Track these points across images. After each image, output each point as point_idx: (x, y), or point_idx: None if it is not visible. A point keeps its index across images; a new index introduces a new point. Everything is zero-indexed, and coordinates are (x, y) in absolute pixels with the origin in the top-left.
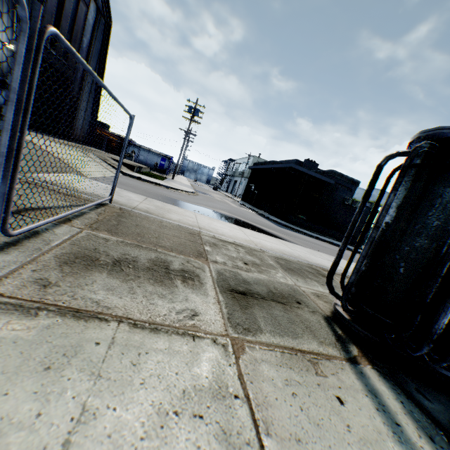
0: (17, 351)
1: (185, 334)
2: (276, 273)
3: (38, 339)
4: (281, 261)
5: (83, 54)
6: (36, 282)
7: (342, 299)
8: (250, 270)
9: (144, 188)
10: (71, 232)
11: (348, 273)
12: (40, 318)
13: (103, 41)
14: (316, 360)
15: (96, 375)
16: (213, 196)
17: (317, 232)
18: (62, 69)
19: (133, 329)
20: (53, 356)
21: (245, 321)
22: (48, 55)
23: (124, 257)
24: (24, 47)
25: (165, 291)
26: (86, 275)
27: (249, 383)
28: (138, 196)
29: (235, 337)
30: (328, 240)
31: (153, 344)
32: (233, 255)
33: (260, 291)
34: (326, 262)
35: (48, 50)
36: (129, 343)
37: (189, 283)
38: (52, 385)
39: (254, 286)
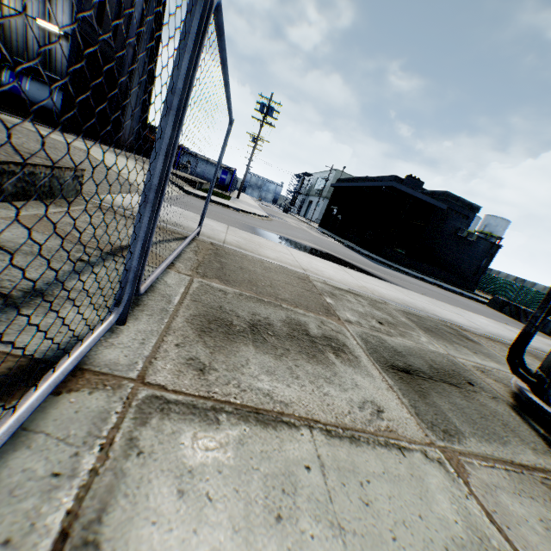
0: (229, 487)
1: (389, 444)
2: (419, 337)
3: (240, 464)
4: (412, 317)
5: (133, 33)
6: (189, 364)
7: (550, 387)
8: (391, 333)
9: (214, 211)
10: (182, 281)
11: (487, 332)
12: (223, 426)
13: (157, 15)
14: (548, 481)
15: (338, 527)
16: (288, 221)
17: (419, 271)
18: (109, 54)
19: (330, 439)
20: (273, 495)
21: (436, 418)
22: (93, 35)
23: (256, 319)
24: (196, 24)
25: (327, 372)
26: (234, 351)
27: (506, 529)
28: (219, 224)
29: (442, 447)
30: (436, 282)
31: (366, 464)
32: (361, 310)
33: (421, 367)
34: (456, 317)
35: (94, 28)
36: (340, 465)
37: (344, 358)
38: (300, 550)
39: (410, 359)
